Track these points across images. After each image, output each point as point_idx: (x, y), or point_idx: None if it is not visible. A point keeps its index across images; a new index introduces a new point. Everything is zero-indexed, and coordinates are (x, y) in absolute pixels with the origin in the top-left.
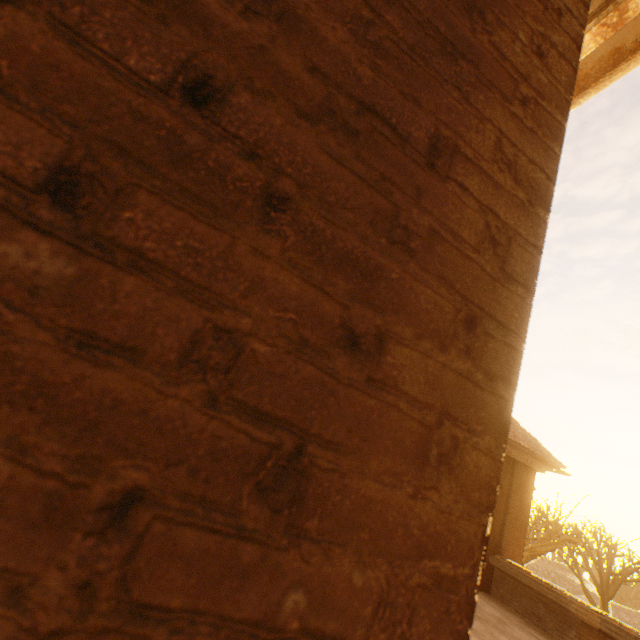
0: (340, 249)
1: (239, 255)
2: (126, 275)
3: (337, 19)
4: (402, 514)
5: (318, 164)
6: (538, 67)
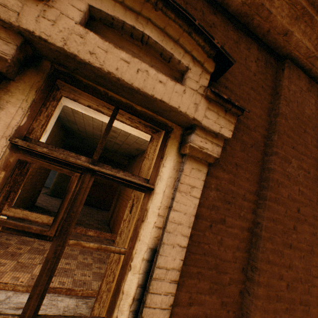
0: (310, 223)
1: (304, 228)
2: (298, 234)
3: (304, 187)
4: None
5: (307, 212)
6: None
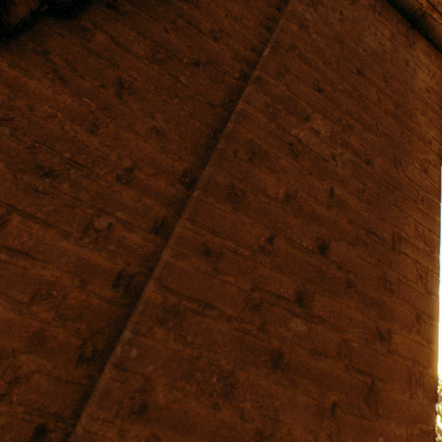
0: (370, 297)
1: (343, 309)
2: (317, 326)
3: (352, 194)
4: (406, 405)
5: (357, 263)
6: (425, 178)
